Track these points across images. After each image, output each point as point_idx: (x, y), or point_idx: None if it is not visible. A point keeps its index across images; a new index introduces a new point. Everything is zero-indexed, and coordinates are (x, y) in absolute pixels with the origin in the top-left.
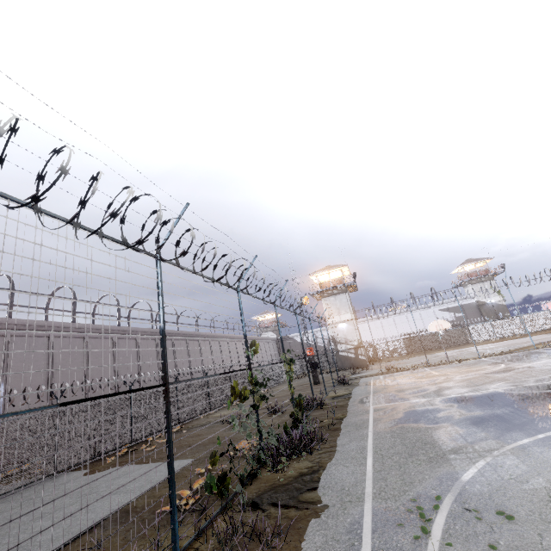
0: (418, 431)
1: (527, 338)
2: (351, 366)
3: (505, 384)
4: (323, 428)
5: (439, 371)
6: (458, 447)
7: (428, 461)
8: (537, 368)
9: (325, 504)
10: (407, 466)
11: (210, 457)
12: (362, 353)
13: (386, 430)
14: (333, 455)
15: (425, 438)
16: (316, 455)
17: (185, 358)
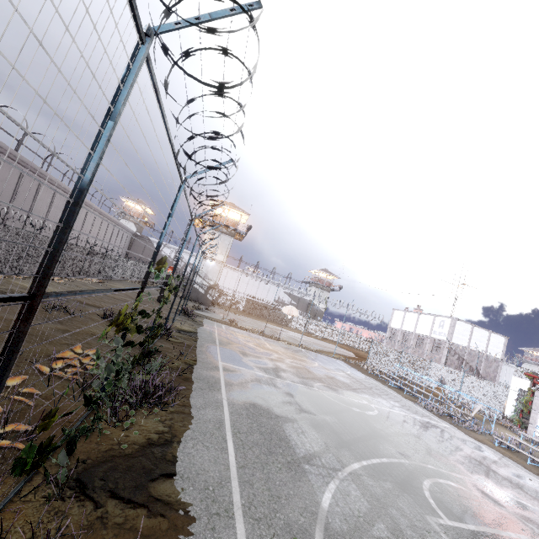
0: (271, 418)
1: (325, 343)
2: (196, 299)
3: (324, 387)
4: (172, 371)
5: (272, 346)
6: (309, 455)
7: (288, 468)
8: (340, 380)
9: (186, 511)
10: (270, 468)
11: (43, 416)
12: (212, 294)
13: (240, 404)
14: (188, 420)
15: (279, 431)
16: (167, 412)
17: (8, 191)
